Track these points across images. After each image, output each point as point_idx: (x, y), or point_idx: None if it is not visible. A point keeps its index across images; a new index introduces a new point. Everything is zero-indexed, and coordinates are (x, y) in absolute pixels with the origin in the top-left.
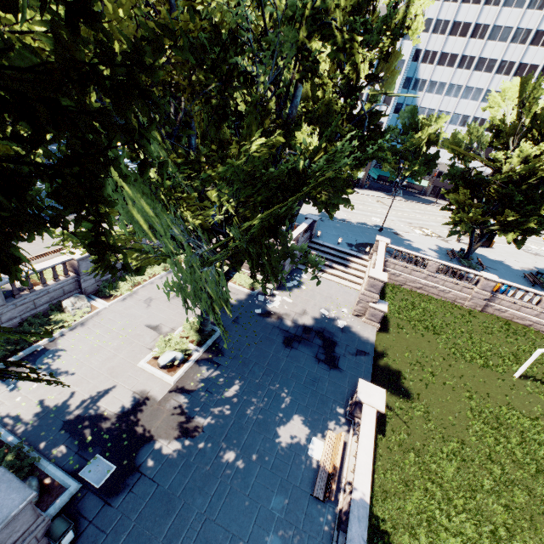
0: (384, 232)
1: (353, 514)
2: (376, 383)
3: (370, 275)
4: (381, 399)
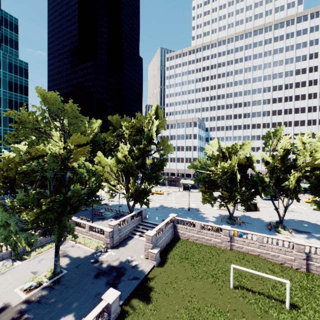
0: (191, 211)
1: None
2: (136, 295)
3: (145, 234)
4: (114, 297)
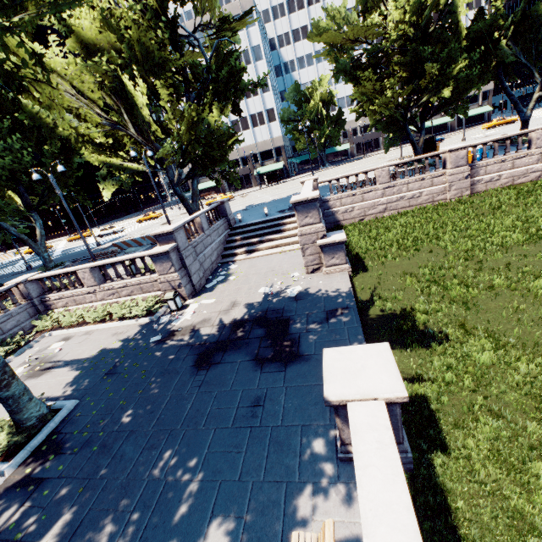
0: (320, 188)
1: None
2: None
3: (292, 201)
4: (385, 369)
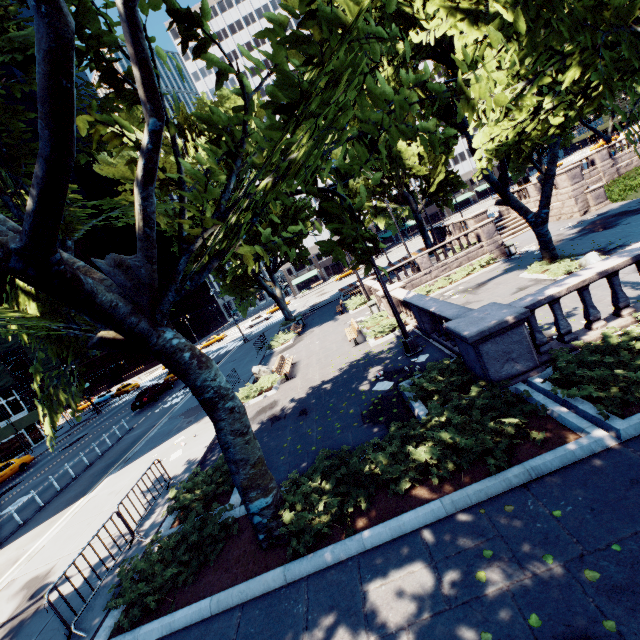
0: None
1: None
2: None
3: (565, 170)
4: None
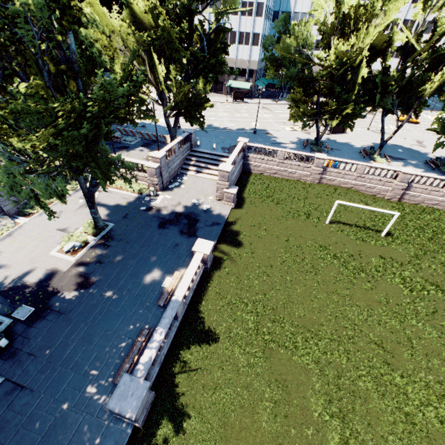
0: (257, 134)
1: (169, 306)
2: (223, 241)
3: (218, 169)
4: (208, 248)
